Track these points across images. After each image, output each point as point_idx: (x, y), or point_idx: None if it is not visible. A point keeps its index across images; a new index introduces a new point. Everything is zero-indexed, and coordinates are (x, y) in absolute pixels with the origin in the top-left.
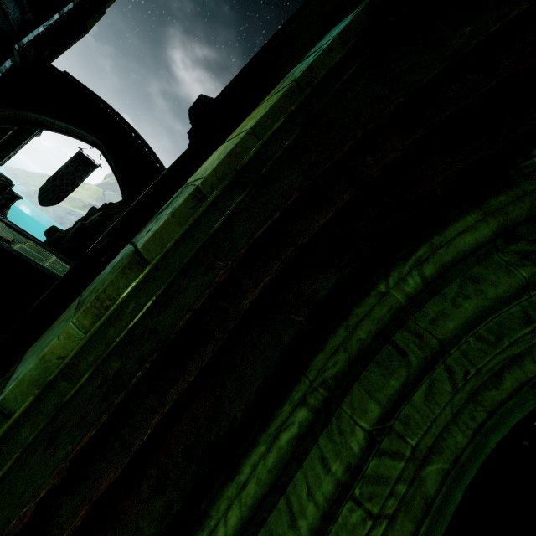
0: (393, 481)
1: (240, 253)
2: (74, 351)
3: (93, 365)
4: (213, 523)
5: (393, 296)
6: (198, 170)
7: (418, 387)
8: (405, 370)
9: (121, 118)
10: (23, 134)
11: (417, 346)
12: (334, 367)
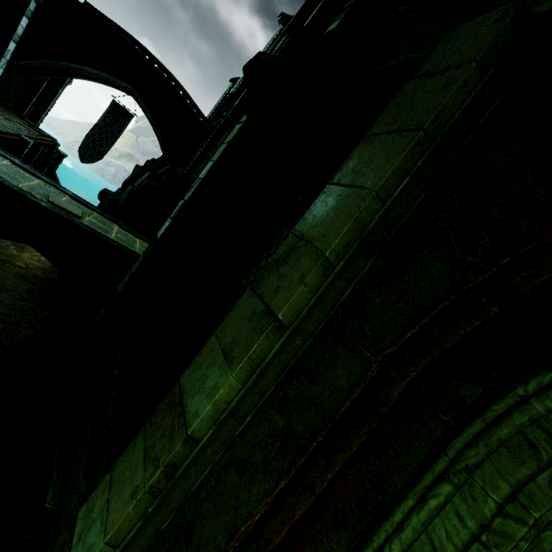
0: (517, 539)
1: (390, 352)
2: (236, 398)
3: (253, 410)
4: (376, 544)
5: (534, 408)
6: (309, 215)
7: (543, 471)
8: (536, 463)
9: (151, 56)
10: (56, 84)
11: (549, 445)
12: (475, 457)
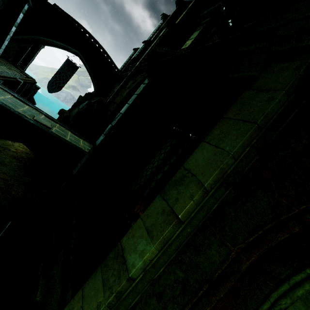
0: None
1: (241, 246)
2: (155, 258)
3: (164, 265)
4: None
5: None
6: (193, 158)
7: None
8: None
9: (90, 34)
10: (35, 48)
11: None
12: (285, 304)
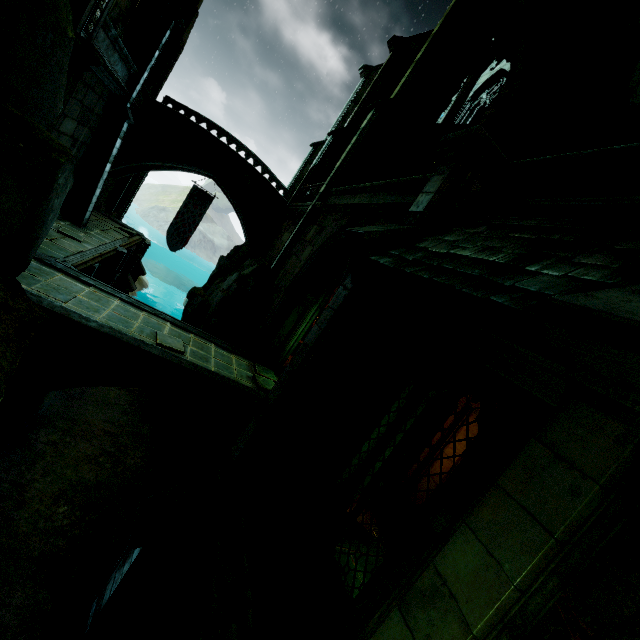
0: None
1: None
2: None
3: None
4: None
5: None
6: (449, 554)
7: None
8: None
9: (229, 136)
10: (139, 174)
11: None
12: None
